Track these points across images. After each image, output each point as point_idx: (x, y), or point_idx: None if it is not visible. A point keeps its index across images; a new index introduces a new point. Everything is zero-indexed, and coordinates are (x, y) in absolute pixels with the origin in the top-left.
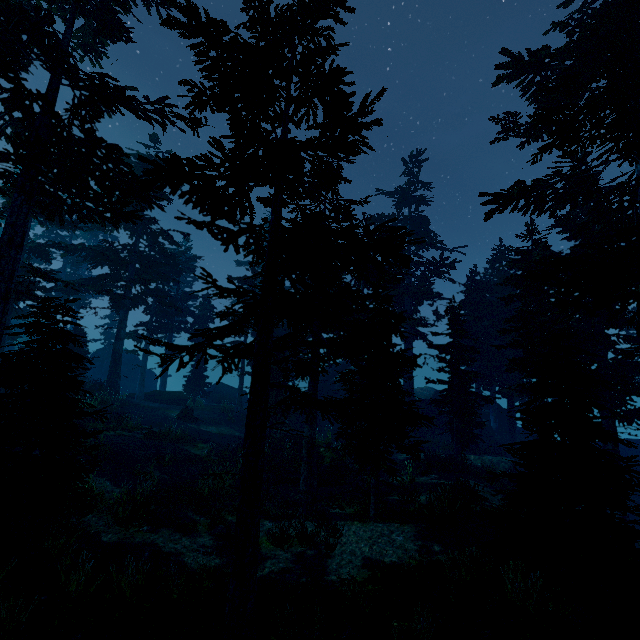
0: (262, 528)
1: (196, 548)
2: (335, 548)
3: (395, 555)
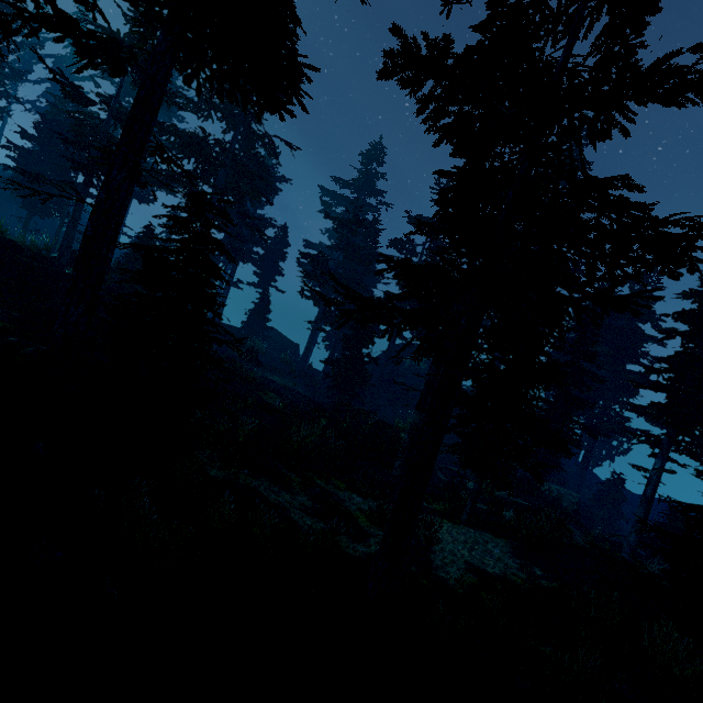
0: (353, 501)
1: (298, 506)
2: (435, 544)
3: (497, 567)
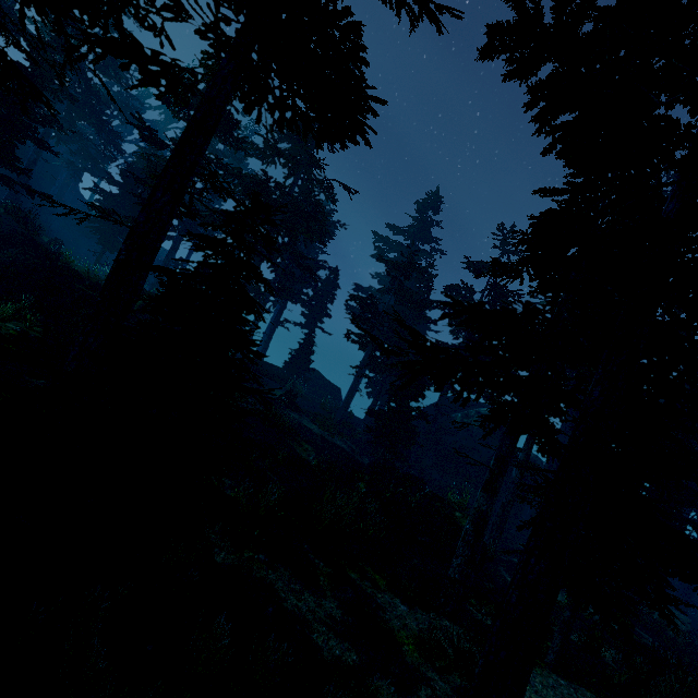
0: (395, 611)
1: (323, 618)
2: None
3: None
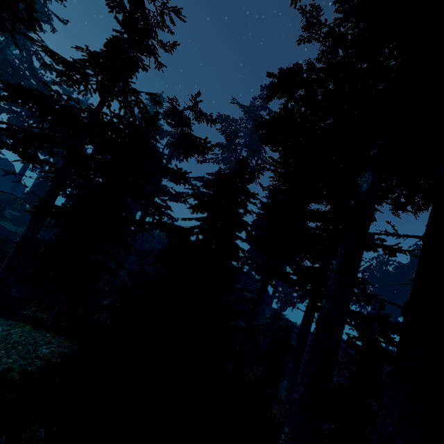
0: None
1: None
2: None
3: (9, 365)
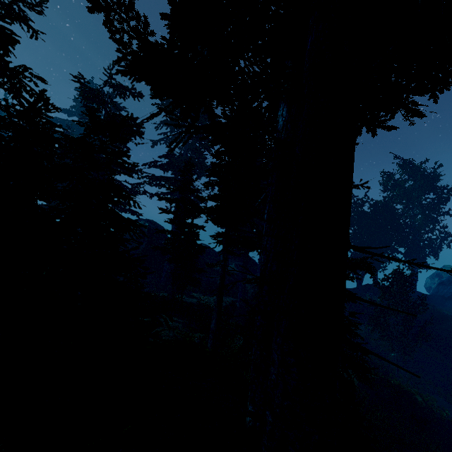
0: None
1: None
2: None
3: None
